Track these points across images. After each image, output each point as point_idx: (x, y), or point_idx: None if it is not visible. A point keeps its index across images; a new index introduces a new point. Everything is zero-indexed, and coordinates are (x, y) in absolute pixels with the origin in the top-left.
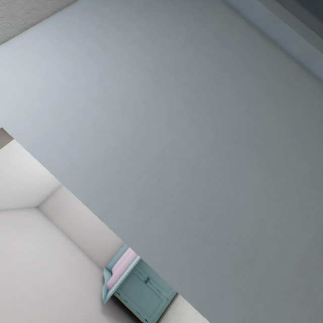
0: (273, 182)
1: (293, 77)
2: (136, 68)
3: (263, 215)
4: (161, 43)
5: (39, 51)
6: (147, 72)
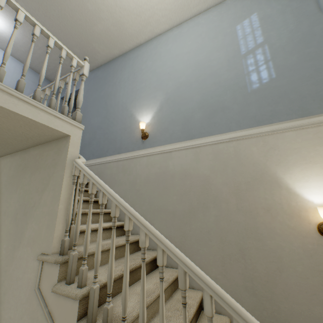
0: None
1: None
2: (14, 82)
3: None
4: (28, 89)
5: (0, 55)
6: (15, 86)
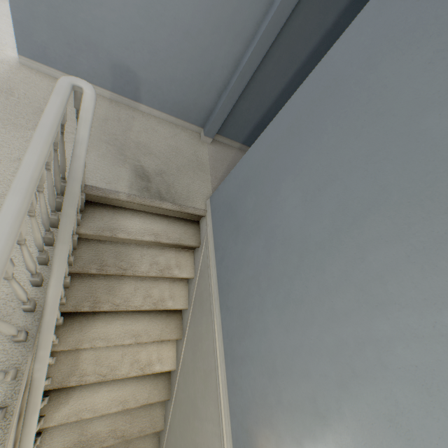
0: (136, 14)
1: (238, 31)
2: None
3: (105, 5)
4: None
5: None
6: None
